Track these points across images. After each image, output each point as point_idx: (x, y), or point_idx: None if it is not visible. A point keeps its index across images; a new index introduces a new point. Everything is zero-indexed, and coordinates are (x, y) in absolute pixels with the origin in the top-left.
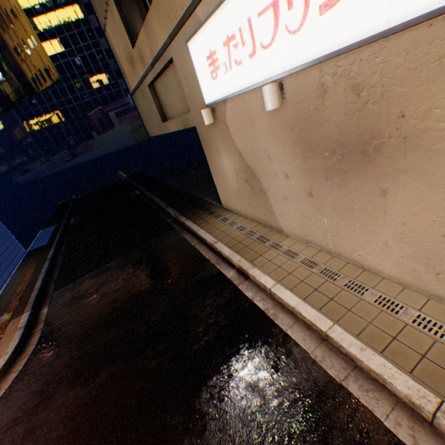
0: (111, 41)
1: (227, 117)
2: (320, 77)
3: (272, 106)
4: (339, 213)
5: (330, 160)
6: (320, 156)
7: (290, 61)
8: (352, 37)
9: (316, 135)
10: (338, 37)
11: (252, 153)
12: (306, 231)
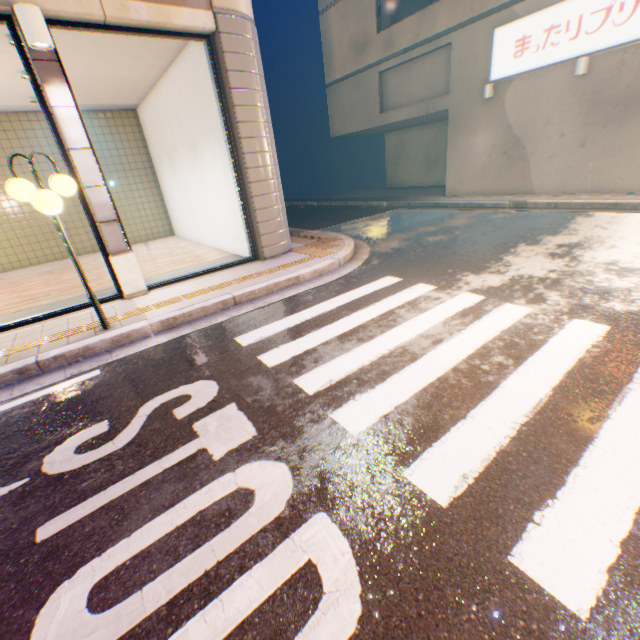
0: (329, 25)
1: (506, 94)
2: (621, 56)
3: (582, 73)
4: (606, 153)
5: (611, 112)
6: (603, 111)
7: (607, 44)
8: None
9: (604, 96)
10: None
11: (525, 123)
12: (565, 182)
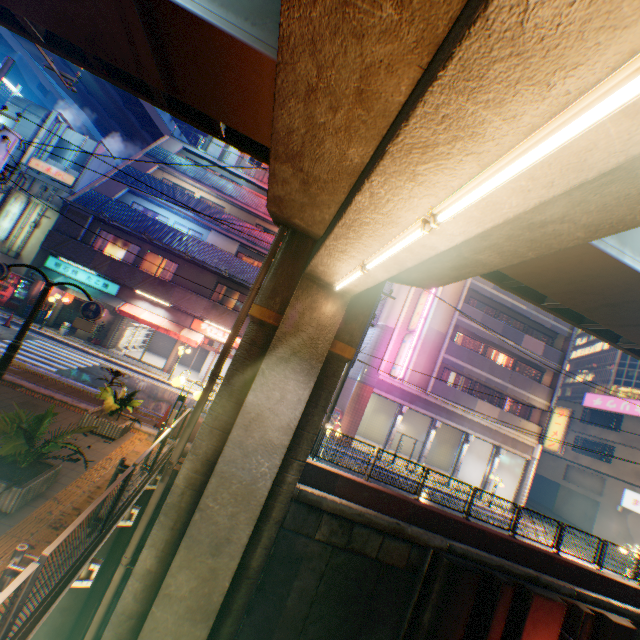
0: None
1: (627, 514)
2: None
3: None
4: None
5: None
6: None
7: None
8: None
9: None
10: None
11: (635, 531)
12: None
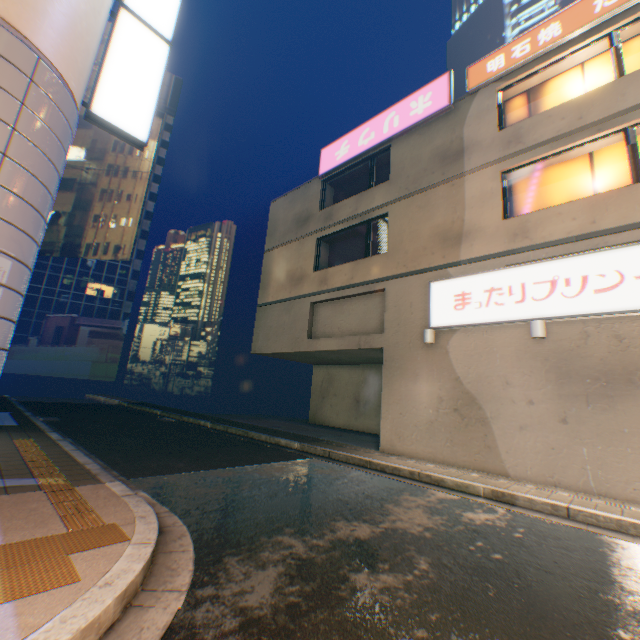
0: (272, 259)
1: (450, 342)
2: (582, 326)
3: (541, 334)
4: (604, 437)
5: (592, 385)
6: (580, 381)
7: (563, 311)
8: (620, 307)
9: (575, 365)
10: (609, 305)
11: (478, 377)
12: (552, 467)
